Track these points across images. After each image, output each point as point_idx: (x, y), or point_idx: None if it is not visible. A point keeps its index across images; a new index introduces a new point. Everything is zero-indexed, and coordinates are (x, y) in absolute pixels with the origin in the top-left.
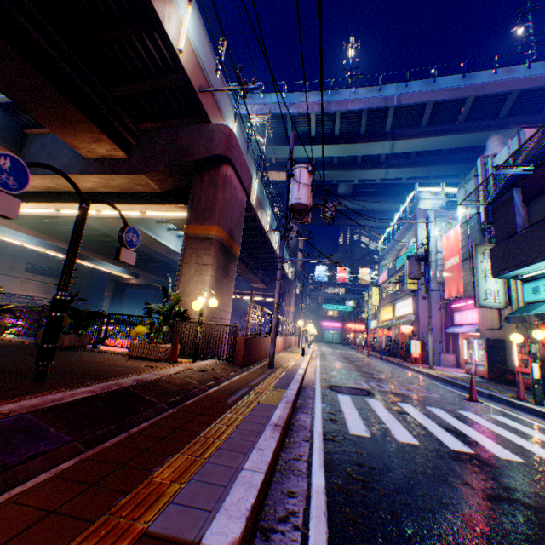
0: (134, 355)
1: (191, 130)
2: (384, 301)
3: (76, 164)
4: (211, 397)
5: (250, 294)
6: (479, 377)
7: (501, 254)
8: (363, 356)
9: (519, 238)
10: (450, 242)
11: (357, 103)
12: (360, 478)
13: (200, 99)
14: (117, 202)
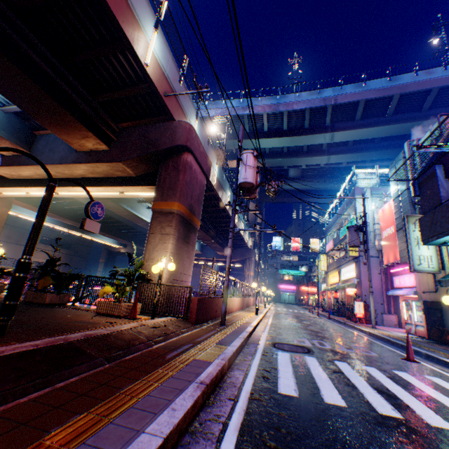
0: (100, 312)
1: (159, 127)
2: (331, 266)
3: (70, 156)
4: (153, 352)
5: (217, 260)
6: (419, 337)
7: (429, 222)
8: (313, 315)
9: (444, 207)
10: (385, 214)
11: (300, 104)
12: (273, 444)
13: (165, 101)
14: (102, 185)
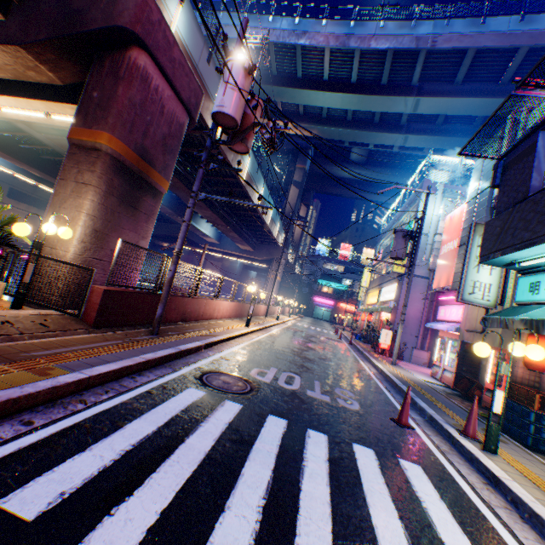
0: None
1: None
2: (373, 283)
3: None
4: None
5: (237, 255)
6: (443, 385)
7: (499, 229)
8: (334, 338)
9: (528, 204)
10: (452, 222)
11: (382, 40)
12: None
13: None
14: (11, 93)
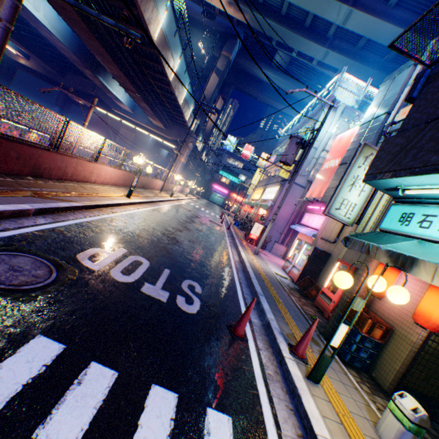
0: None
1: None
2: (261, 183)
3: None
4: None
5: (149, 130)
6: (289, 279)
7: (400, 148)
8: (217, 221)
9: None
10: (341, 143)
11: None
12: None
13: None
14: None
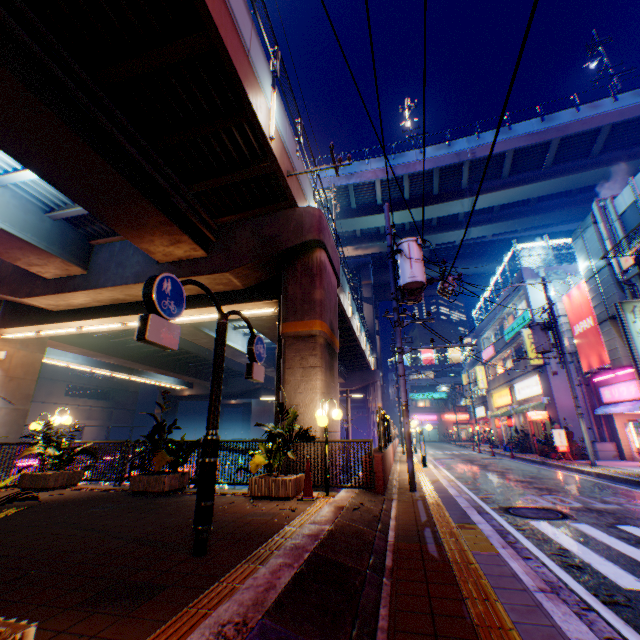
0: (256, 494)
1: (275, 217)
2: (495, 381)
3: (149, 270)
4: (404, 549)
5: None
6: None
7: None
8: (486, 456)
9: None
10: (574, 302)
11: (425, 163)
12: None
13: (288, 183)
14: (194, 306)
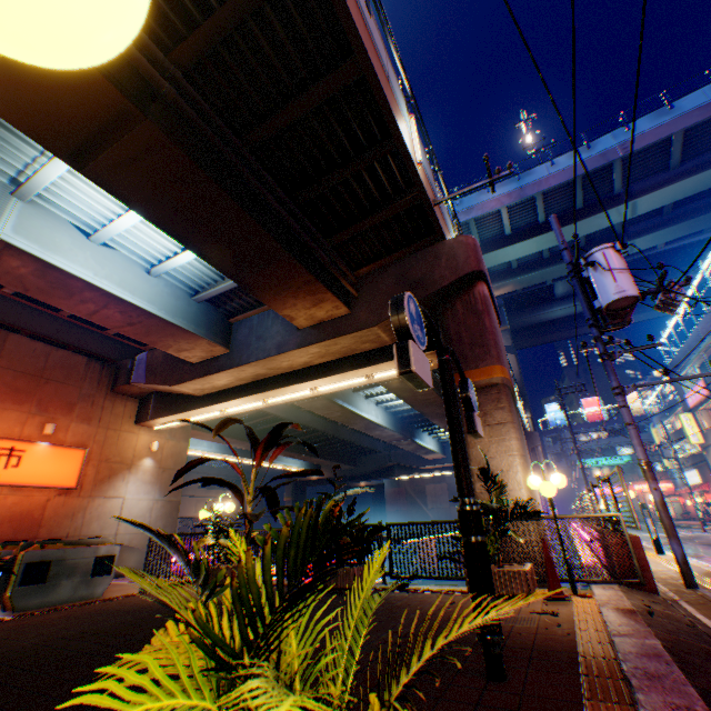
0: None
1: (420, 256)
2: None
3: (290, 339)
4: None
5: None
6: None
7: None
8: None
9: None
10: None
11: (561, 175)
12: None
13: (434, 213)
14: (338, 371)
